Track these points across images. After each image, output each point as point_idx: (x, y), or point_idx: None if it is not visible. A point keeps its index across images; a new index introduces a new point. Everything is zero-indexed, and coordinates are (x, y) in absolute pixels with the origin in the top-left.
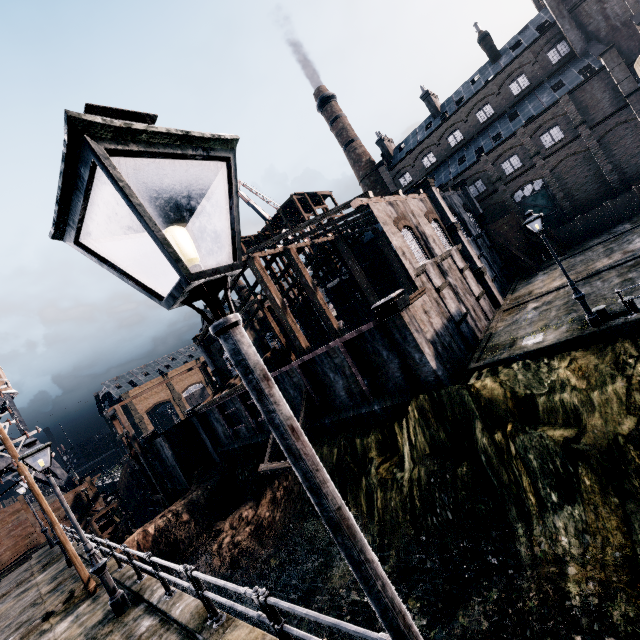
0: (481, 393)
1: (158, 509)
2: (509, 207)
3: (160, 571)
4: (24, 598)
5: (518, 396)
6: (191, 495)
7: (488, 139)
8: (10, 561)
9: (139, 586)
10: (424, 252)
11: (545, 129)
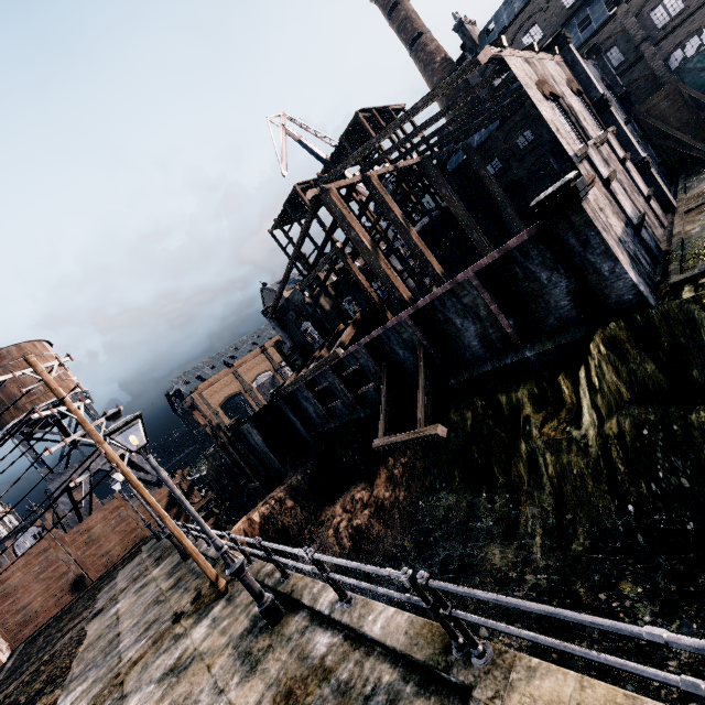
0: None
1: (253, 498)
2: (660, 80)
3: (329, 572)
4: (145, 594)
5: None
6: (291, 481)
7: None
8: (121, 555)
9: (288, 587)
10: (577, 133)
11: None
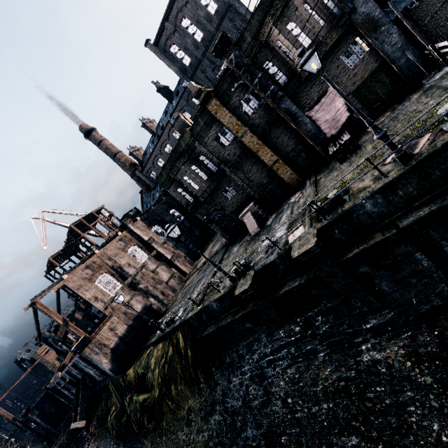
0: (126, 378)
1: None
2: None
3: None
4: None
5: (139, 376)
6: (58, 440)
7: None
8: None
9: None
10: (118, 281)
11: None
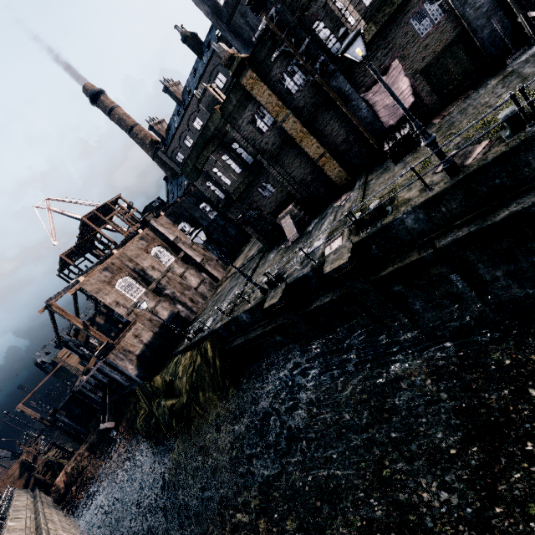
0: (154, 384)
1: None
2: None
3: None
4: None
5: (167, 383)
6: (89, 438)
7: None
8: None
9: None
10: (141, 285)
11: None
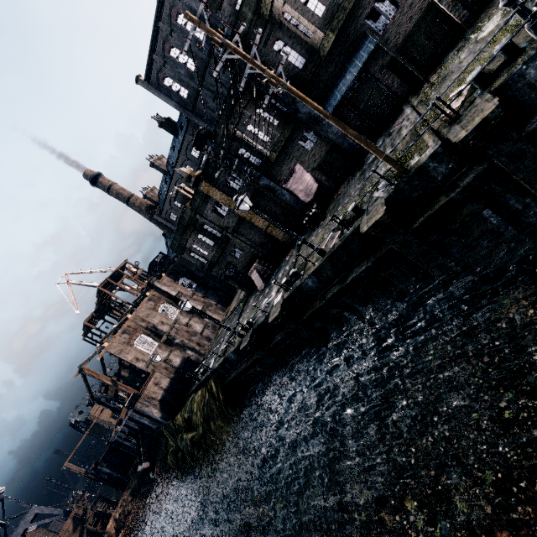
0: (176, 423)
1: None
2: None
3: None
4: None
5: (186, 419)
6: (130, 484)
7: None
8: None
9: None
10: (155, 340)
11: None
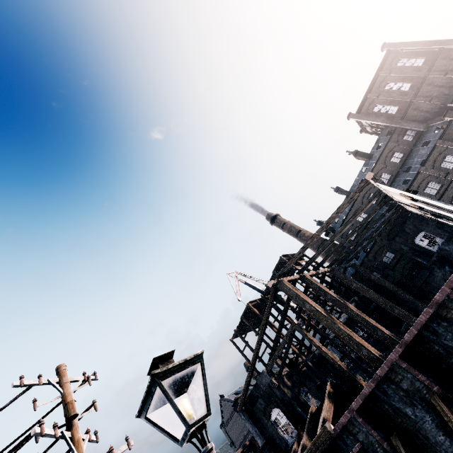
0: None
1: None
2: None
3: None
4: None
5: None
6: None
7: (399, 186)
8: None
9: None
10: None
11: (440, 161)
